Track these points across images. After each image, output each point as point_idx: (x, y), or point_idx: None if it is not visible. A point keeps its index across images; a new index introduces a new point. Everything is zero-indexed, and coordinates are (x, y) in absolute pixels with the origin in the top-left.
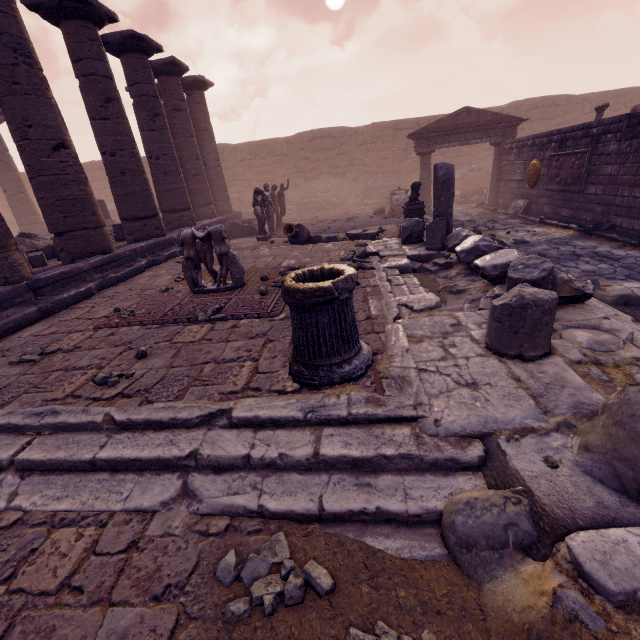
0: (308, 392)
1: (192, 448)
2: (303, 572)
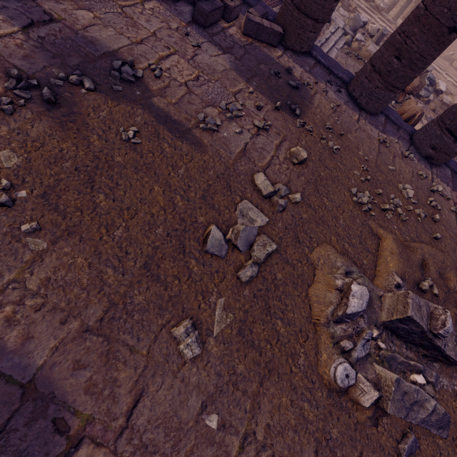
0: (331, 25)
1: (334, 41)
2: (349, 51)
